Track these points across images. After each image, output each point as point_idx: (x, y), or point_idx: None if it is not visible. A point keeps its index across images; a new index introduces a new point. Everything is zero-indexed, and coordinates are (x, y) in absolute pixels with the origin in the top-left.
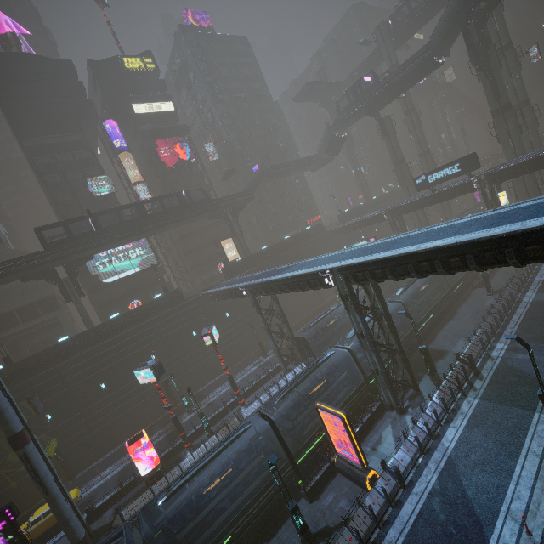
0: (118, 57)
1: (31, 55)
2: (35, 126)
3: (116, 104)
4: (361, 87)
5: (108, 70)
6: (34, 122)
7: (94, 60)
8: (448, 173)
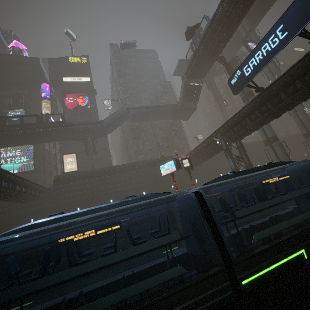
0: (67, 57)
1: (19, 55)
2: (2, 84)
3: (54, 77)
4: (198, 34)
5: (57, 62)
6: (1, 82)
7: (52, 58)
8: (269, 49)
